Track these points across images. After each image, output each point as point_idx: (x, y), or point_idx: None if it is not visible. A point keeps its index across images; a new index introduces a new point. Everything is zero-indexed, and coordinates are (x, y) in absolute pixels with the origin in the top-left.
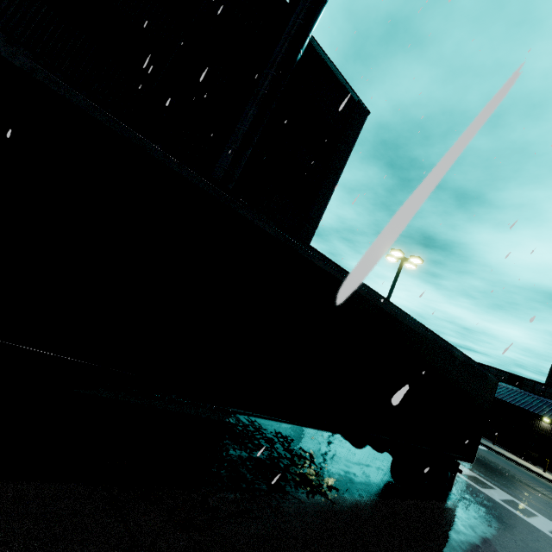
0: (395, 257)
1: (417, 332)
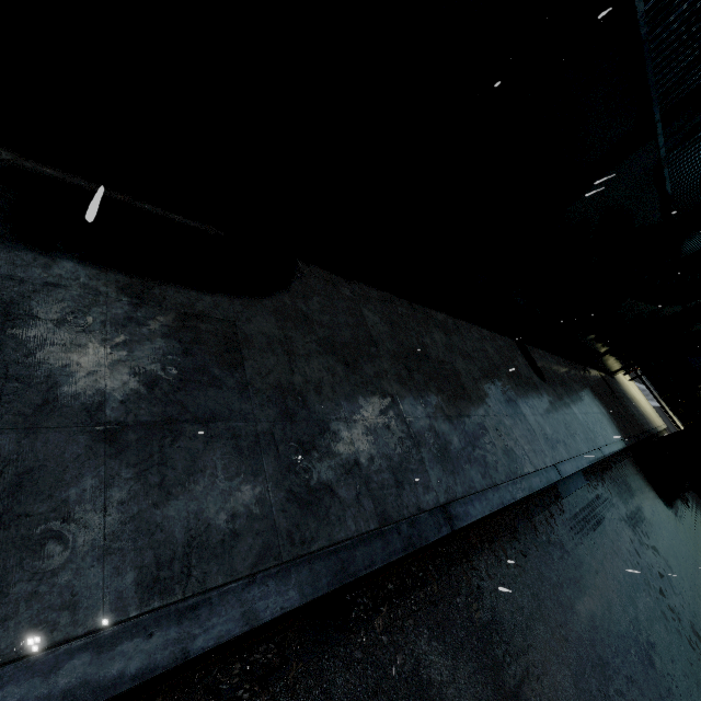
0: None
1: None
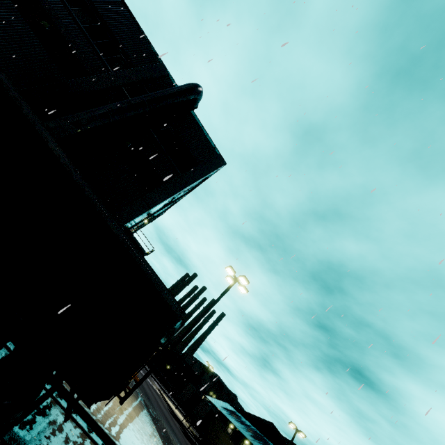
0: (232, 277)
1: (58, 159)
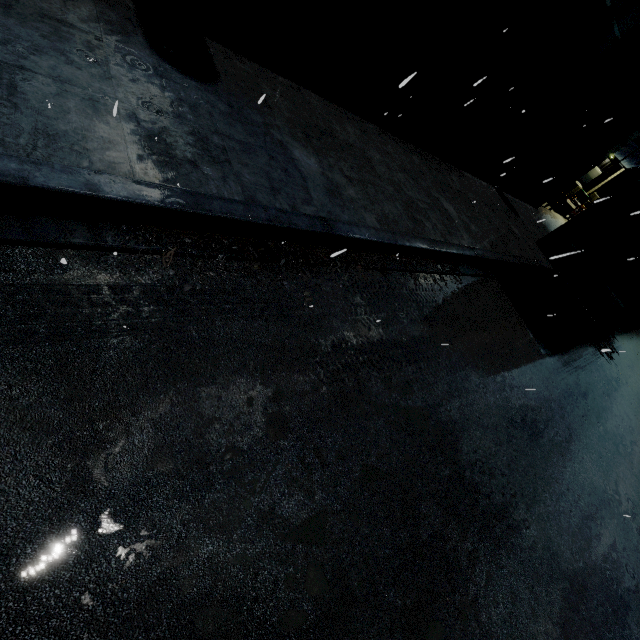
0: None
1: None
